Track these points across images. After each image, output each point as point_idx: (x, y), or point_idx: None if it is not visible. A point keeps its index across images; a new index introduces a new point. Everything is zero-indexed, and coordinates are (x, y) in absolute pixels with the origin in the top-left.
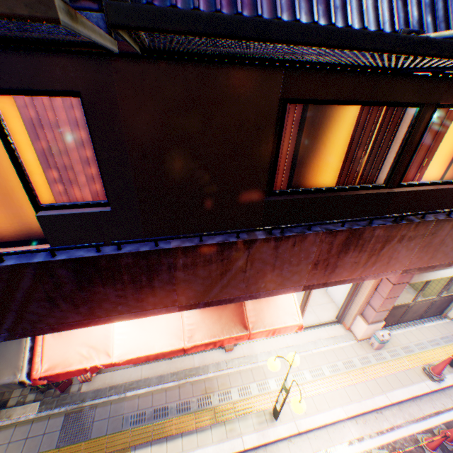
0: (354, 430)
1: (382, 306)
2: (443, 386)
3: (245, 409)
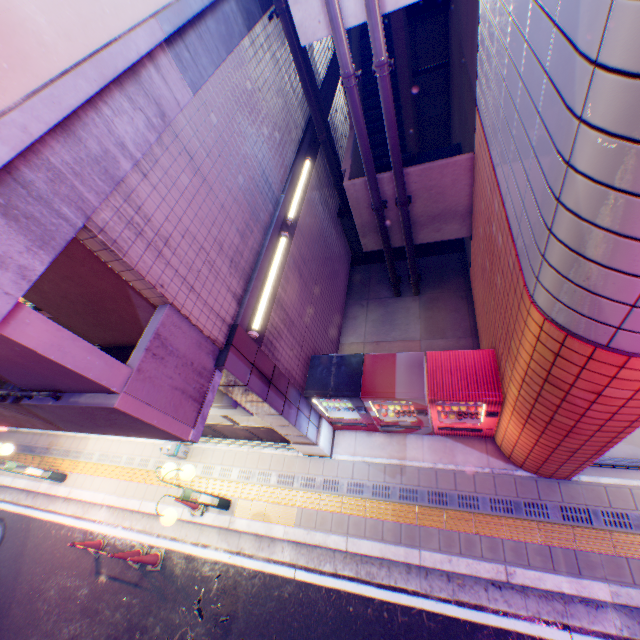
0: (105, 515)
1: None
2: (197, 521)
3: (58, 466)
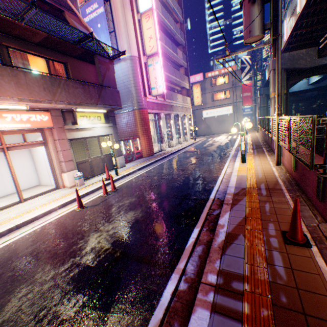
0: (65, 209)
1: (65, 157)
2: (114, 180)
3: None
